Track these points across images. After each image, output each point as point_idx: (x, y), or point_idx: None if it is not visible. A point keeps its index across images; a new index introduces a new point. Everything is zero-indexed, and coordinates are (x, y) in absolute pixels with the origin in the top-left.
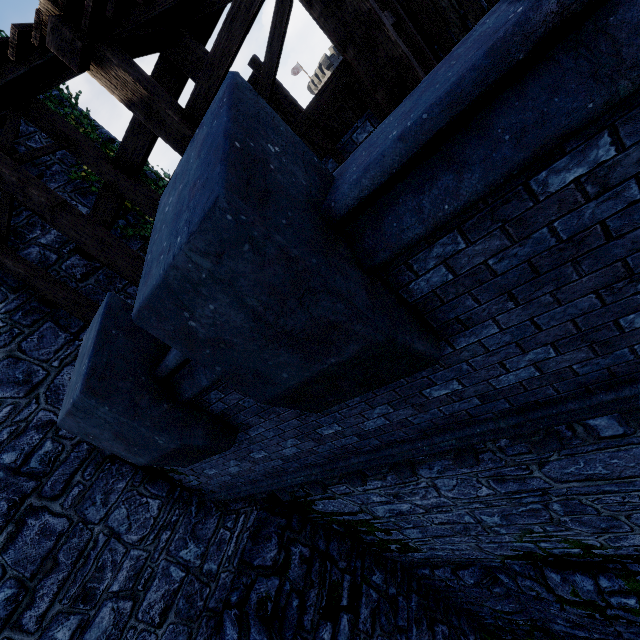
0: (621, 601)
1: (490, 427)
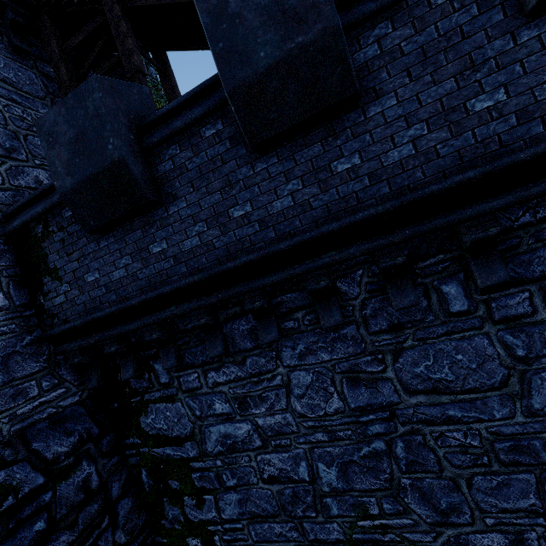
0: None
1: (370, 211)
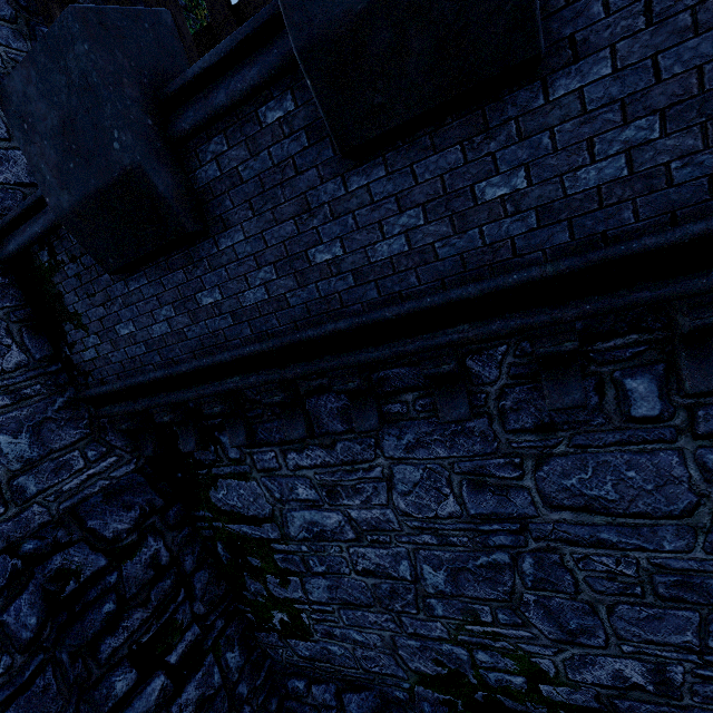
0: None
1: (532, 272)
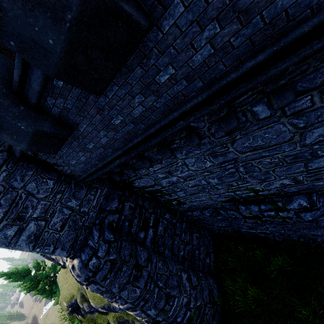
0: (268, 213)
1: (194, 102)
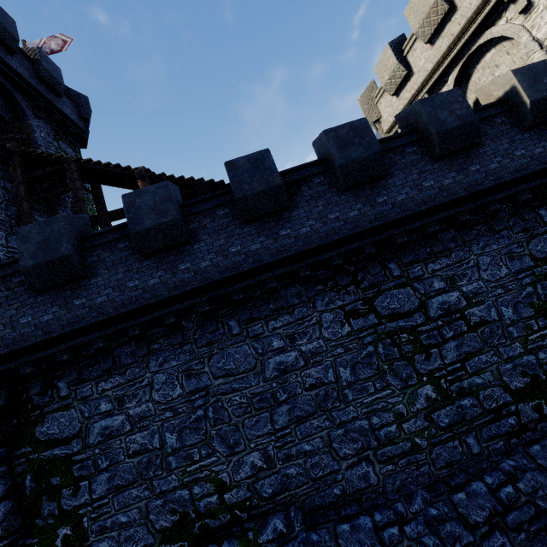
0: None
1: (193, 286)
